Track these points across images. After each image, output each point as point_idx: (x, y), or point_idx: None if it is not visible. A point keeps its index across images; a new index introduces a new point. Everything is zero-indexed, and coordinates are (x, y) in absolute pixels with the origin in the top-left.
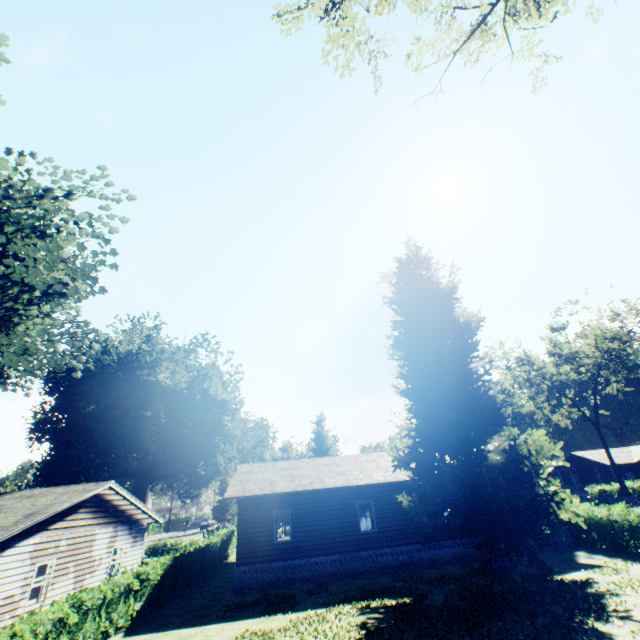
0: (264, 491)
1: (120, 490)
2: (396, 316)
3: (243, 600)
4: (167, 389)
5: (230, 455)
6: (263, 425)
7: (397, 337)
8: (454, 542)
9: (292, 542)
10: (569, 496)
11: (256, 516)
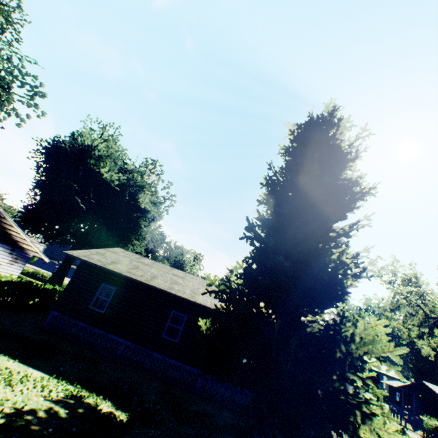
0: (97, 262)
1: (5, 215)
2: (284, 166)
3: (26, 334)
4: (109, 184)
5: (138, 250)
6: (174, 243)
7: (270, 177)
8: (244, 391)
9: (103, 314)
10: (388, 416)
11: (87, 280)
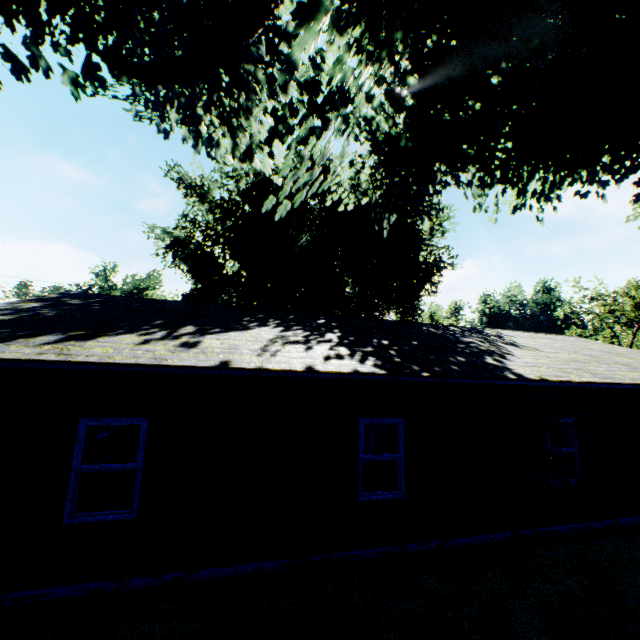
0: None
1: None
2: None
3: None
4: None
5: None
6: None
7: None
8: None
9: None
10: None
11: None
